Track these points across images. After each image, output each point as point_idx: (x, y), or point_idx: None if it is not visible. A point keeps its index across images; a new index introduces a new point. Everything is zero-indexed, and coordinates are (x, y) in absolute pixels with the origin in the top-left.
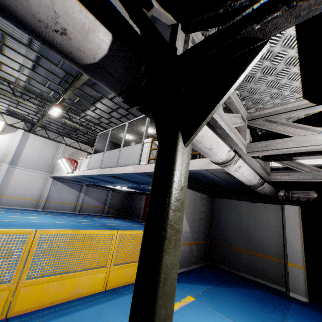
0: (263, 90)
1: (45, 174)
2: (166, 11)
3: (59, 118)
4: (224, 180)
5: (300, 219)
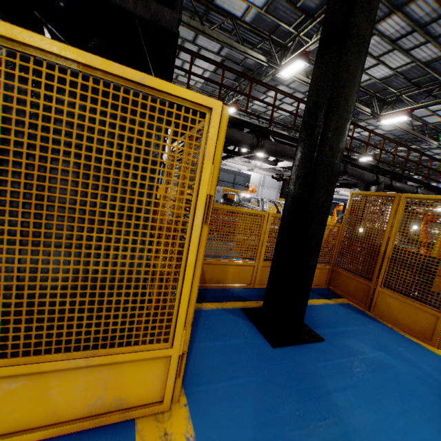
0: None
1: (275, 191)
2: None
3: None
4: None
5: None
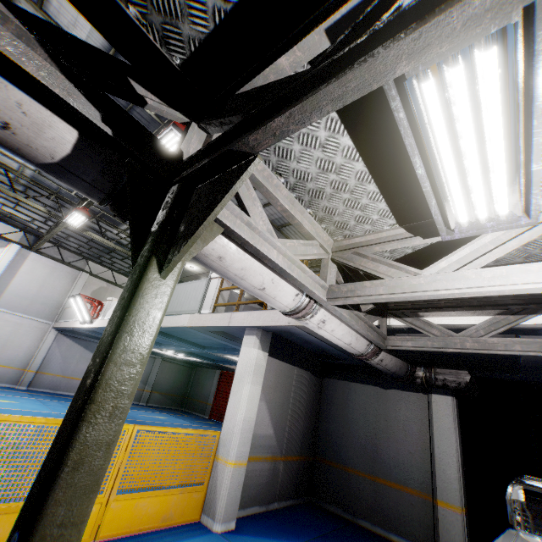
0: (342, 210)
1: (44, 322)
2: (174, 107)
3: (82, 231)
4: (332, 346)
5: (456, 419)
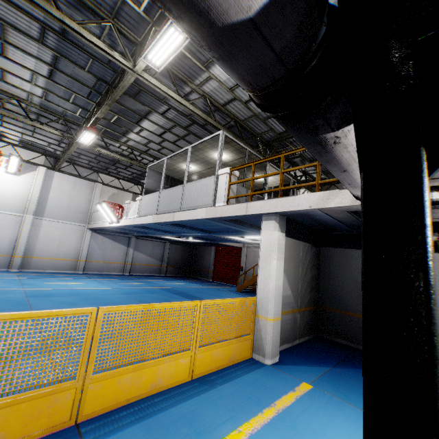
0: None
1: (80, 225)
2: None
3: (92, 148)
4: (341, 222)
5: None
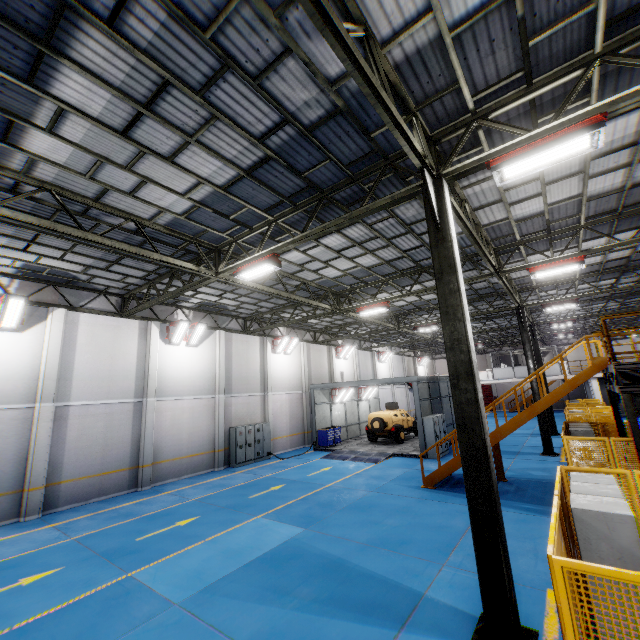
0: None
1: (404, 387)
2: None
3: None
4: None
5: None
